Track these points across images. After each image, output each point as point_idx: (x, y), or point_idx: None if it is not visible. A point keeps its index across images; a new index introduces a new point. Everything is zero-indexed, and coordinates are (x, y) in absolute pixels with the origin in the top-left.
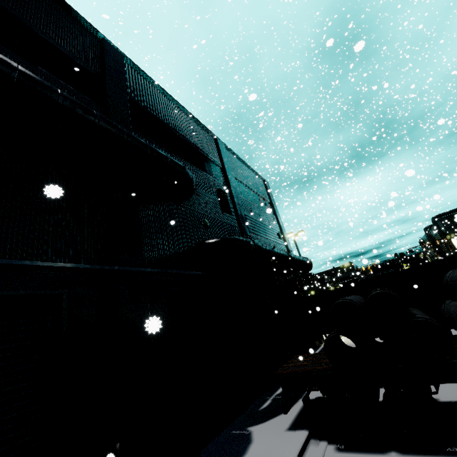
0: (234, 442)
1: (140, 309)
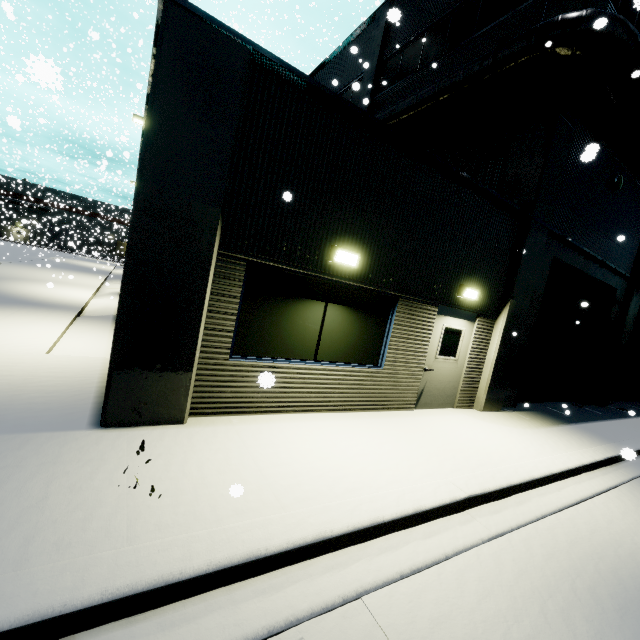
0: (635, 408)
1: (633, 311)
